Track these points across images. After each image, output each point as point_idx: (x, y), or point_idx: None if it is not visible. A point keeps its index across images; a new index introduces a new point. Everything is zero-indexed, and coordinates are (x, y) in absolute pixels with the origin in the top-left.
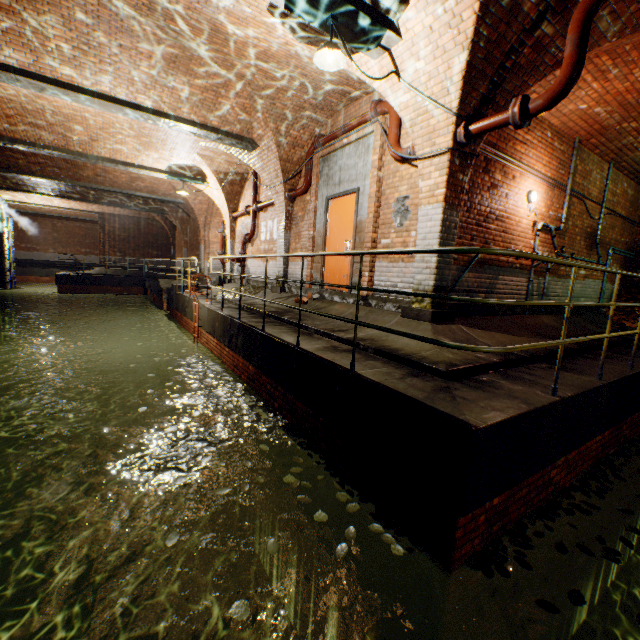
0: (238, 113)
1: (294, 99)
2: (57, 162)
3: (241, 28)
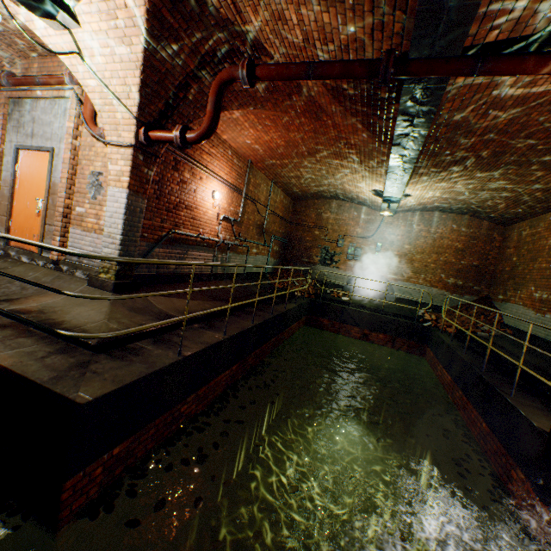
0: None
1: None
2: None
3: None
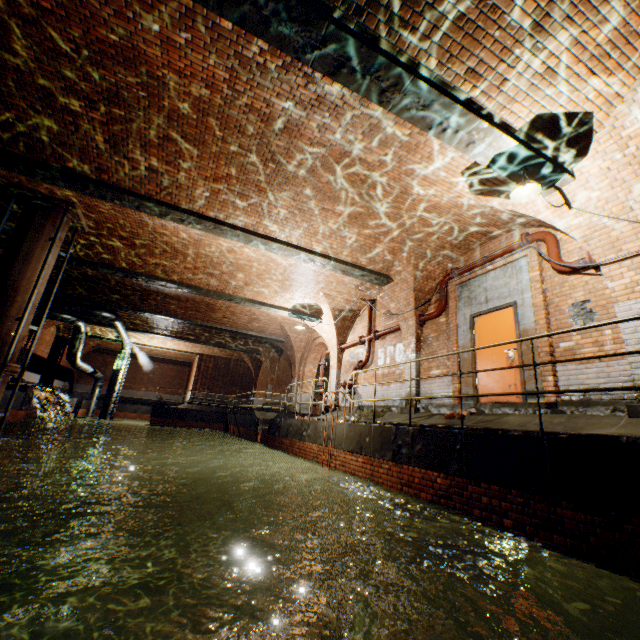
0: (386, 254)
1: (438, 241)
2: (200, 306)
3: (426, 188)
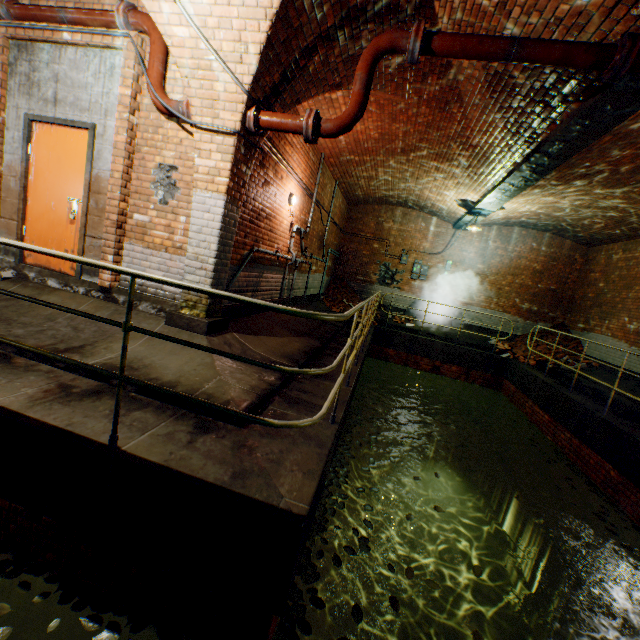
0: None
1: None
2: None
3: None
